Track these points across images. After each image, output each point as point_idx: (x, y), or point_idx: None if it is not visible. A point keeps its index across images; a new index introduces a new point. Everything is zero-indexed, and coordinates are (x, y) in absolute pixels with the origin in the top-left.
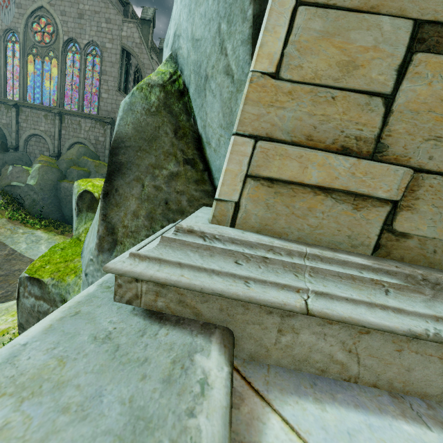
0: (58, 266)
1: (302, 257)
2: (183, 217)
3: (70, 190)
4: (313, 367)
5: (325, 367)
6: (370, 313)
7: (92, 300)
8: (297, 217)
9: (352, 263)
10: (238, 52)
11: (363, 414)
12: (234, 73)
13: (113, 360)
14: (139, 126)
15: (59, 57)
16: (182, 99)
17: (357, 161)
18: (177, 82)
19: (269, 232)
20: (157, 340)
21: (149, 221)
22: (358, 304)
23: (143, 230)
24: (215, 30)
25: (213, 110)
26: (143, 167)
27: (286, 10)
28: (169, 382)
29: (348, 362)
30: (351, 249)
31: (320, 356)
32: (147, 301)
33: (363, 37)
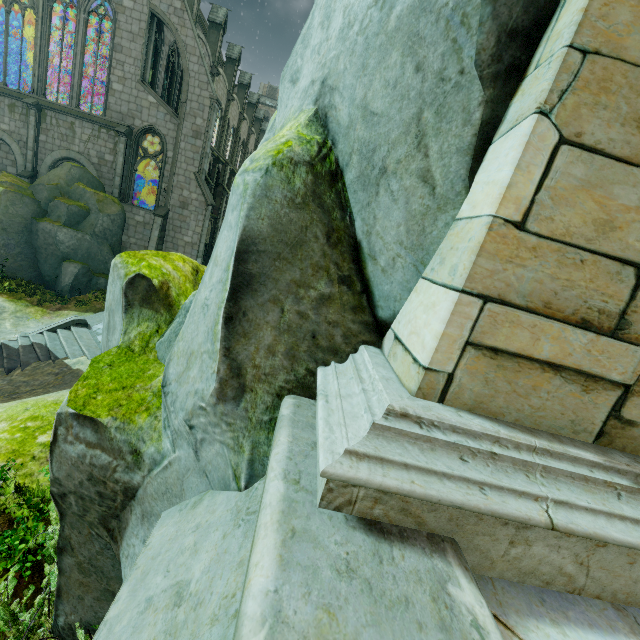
0: (116, 397)
1: (530, 452)
2: (336, 359)
3: (54, 235)
4: (539, 579)
5: (551, 580)
6: (610, 525)
7: (294, 506)
8: (518, 395)
9: (583, 460)
10: (449, 160)
11: (599, 636)
12: (438, 185)
13: (377, 604)
14: (278, 223)
15: (38, 7)
16: (334, 185)
17: (596, 337)
18: (328, 159)
19: (483, 411)
20: (399, 567)
21: (290, 361)
22: (597, 515)
23: (281, 372)
24: (411, 115)
25: (389, 218)
26: (283, 283)
27: (546, 147)
28: (447, 629)
29: (576, 574)
30: (572, 435)
31: (548, 568)
32: (361, 508)
33: (627, 193)
